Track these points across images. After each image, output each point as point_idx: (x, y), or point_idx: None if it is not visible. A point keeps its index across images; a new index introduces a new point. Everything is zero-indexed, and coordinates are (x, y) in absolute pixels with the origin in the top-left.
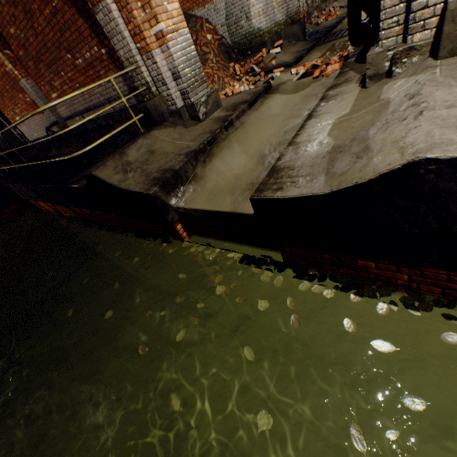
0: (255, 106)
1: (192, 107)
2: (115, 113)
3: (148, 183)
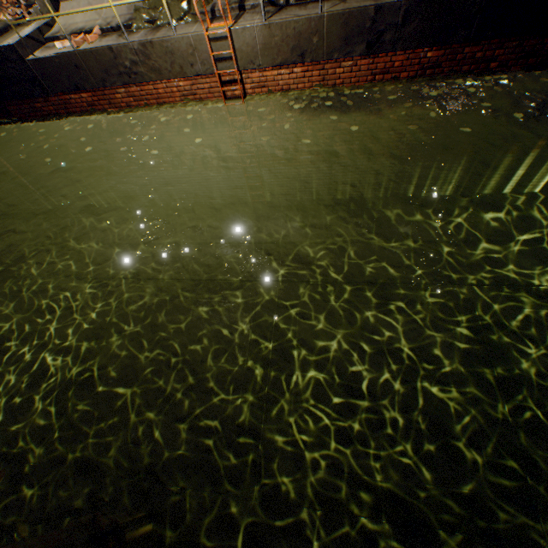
0: (6, 35)
1: None
2: None
3: None
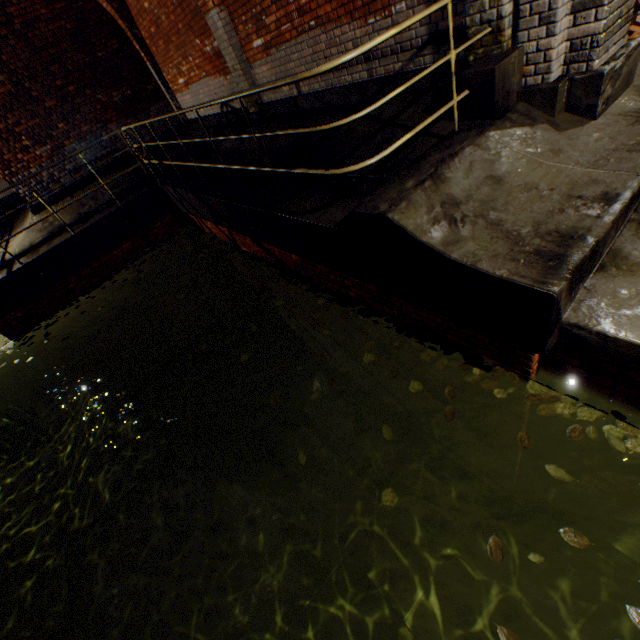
0: None
1: (590, 82)
2: (372, 83)
3: (528, 262)
